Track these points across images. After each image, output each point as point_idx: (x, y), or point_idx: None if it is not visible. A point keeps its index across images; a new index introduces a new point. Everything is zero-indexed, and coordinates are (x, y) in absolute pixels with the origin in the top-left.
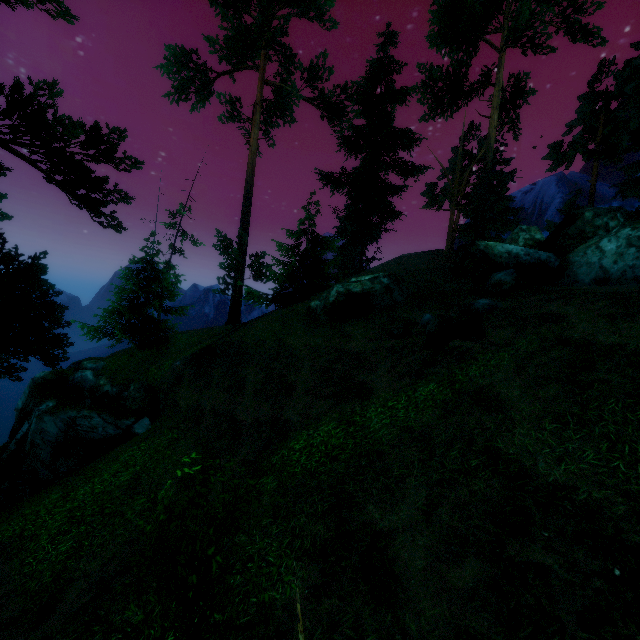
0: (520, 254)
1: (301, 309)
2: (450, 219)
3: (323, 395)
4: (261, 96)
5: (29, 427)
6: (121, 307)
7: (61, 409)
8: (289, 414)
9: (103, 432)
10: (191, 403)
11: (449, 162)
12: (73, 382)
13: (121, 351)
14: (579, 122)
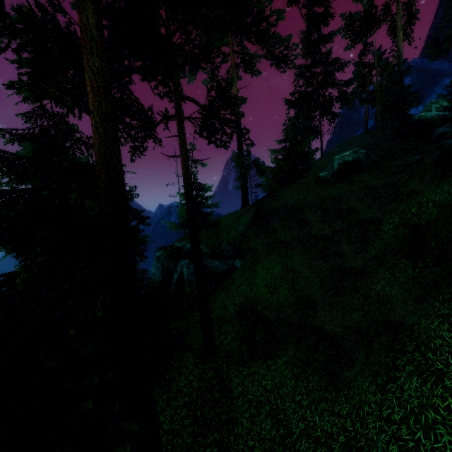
0: (444, 116)
1: (308, 181)
2: (377, 108)
3: (386, 202)
4: (234, 62)
5: (180, 274)
6: None
7: None
8: (370, 215)
9: (222, 268)
10: (265, 244)
11: (353, 73)
12: (187, 250)
13: (184, 237)
14: (449, 22)
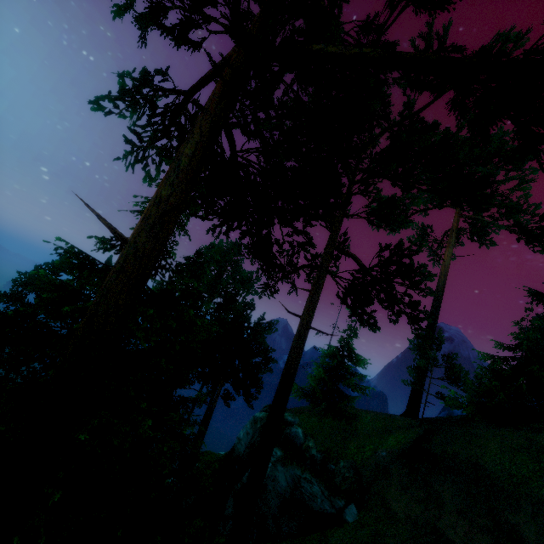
0: None
1: None
2: None
3: None
4: (457, 225)
5: None
6: (325, 376)
7: (290, 463)
8: None
9: (321, 505)
10: (412, 514)
11: None
12: (289, 435)
13: (304, 409)
14: None
